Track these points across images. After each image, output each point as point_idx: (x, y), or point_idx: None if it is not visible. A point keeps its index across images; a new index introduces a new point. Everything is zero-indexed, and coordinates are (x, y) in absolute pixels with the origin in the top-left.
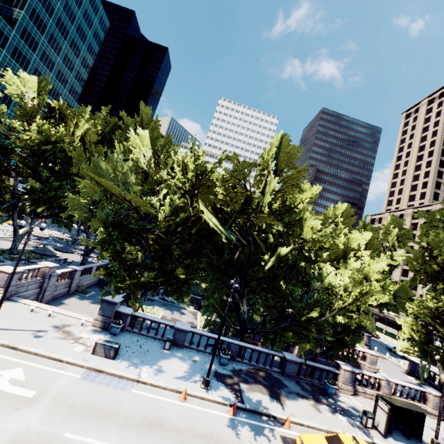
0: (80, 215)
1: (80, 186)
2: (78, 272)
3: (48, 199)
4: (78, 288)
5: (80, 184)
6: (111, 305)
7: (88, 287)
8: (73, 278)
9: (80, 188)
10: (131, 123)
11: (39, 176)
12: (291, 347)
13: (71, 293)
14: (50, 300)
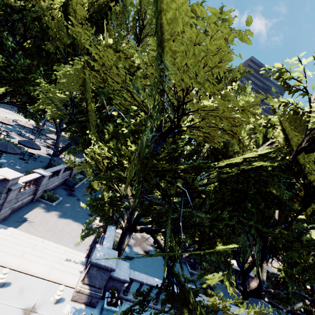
0: (54, 111)
1: (58, 72)
2: (46, 177)
3: (13, 81)
4: (44, 195)
5: (60, 69)
6: (104, 271)
7: (54, 189)
8: (39, 184)
9: (58, 74)
10: (129, 2)
11: (1, 46)
12: (249, 277)
13: (35, 200)
14: (8, 215)
